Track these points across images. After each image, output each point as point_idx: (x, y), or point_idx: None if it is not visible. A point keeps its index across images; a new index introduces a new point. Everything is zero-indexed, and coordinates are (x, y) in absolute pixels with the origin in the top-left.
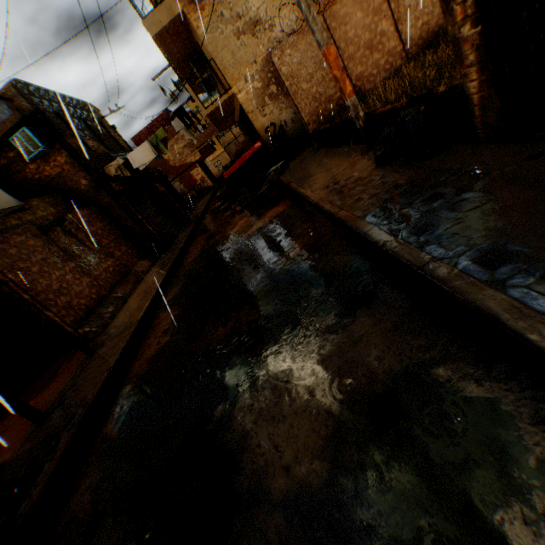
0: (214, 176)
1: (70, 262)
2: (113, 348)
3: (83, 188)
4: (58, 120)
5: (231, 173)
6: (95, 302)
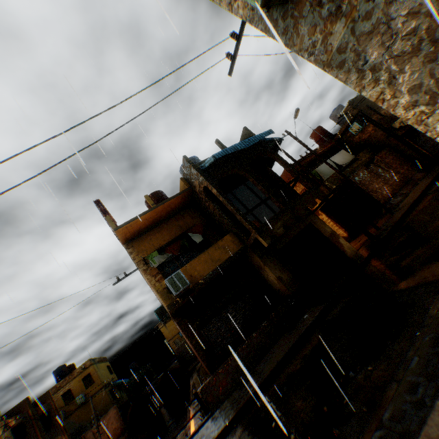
0: None
1: (377, 179)
2: (401, 210)
3: (379, 140)
4: (366, 110)
5: None
6: (390, 196)
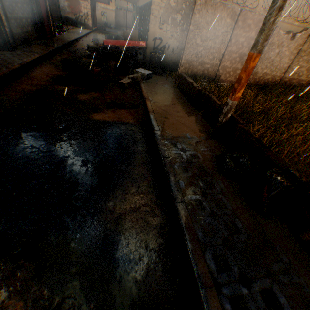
0: (96, 21)
1: None
2: None
3: None
4: None
5: (110, 44)
6: None
